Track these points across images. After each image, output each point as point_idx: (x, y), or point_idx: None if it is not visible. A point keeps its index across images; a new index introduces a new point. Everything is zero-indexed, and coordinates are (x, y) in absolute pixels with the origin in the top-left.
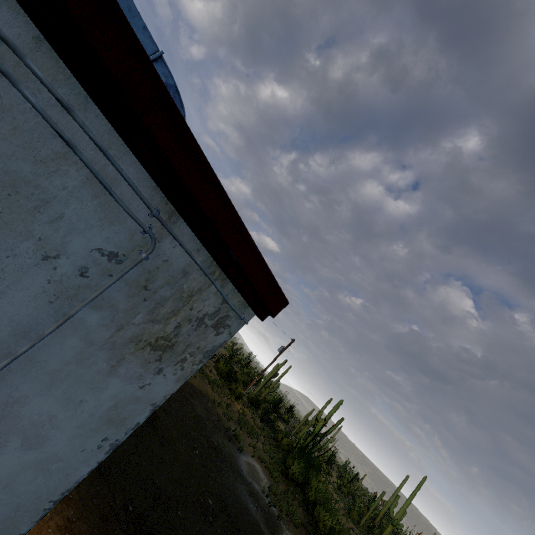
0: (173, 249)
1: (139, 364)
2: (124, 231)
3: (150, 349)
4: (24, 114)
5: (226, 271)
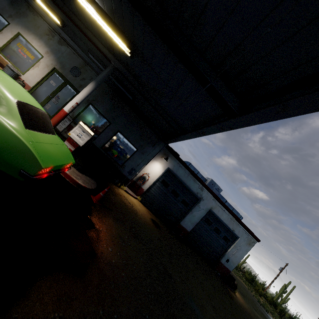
0: (249, 236)
1: (248, 245)
2: (246, 235)
3: (248, 244)
4: (243, 231)
5: (253, 238)
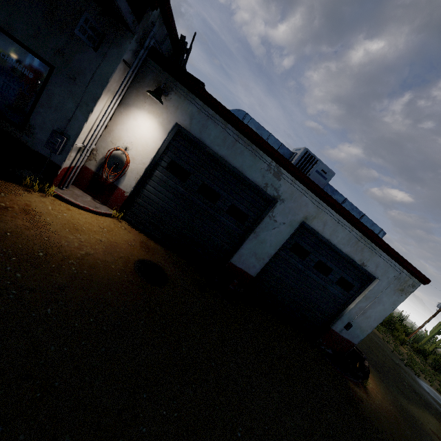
0: (403, 274)
1: (398, 293)
2: (396, 273)
3: (400, 291)
4: (386, 264)
5: (413, 276)
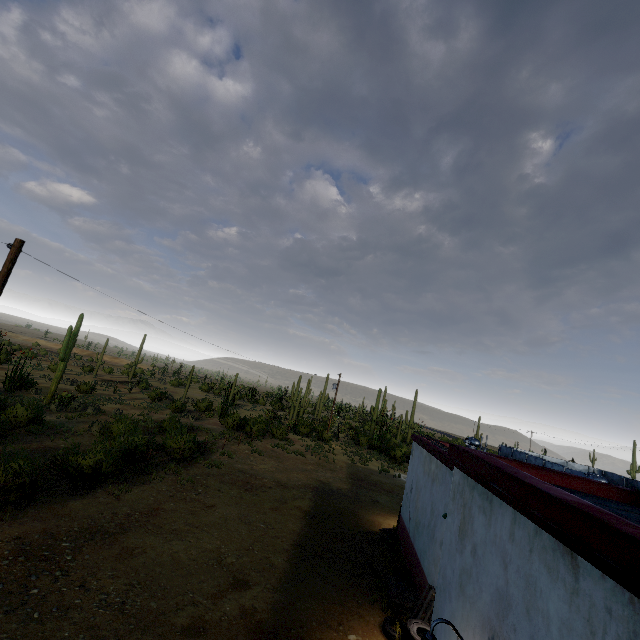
0: None
1: None
2: None
3: None
4: None
5: None
